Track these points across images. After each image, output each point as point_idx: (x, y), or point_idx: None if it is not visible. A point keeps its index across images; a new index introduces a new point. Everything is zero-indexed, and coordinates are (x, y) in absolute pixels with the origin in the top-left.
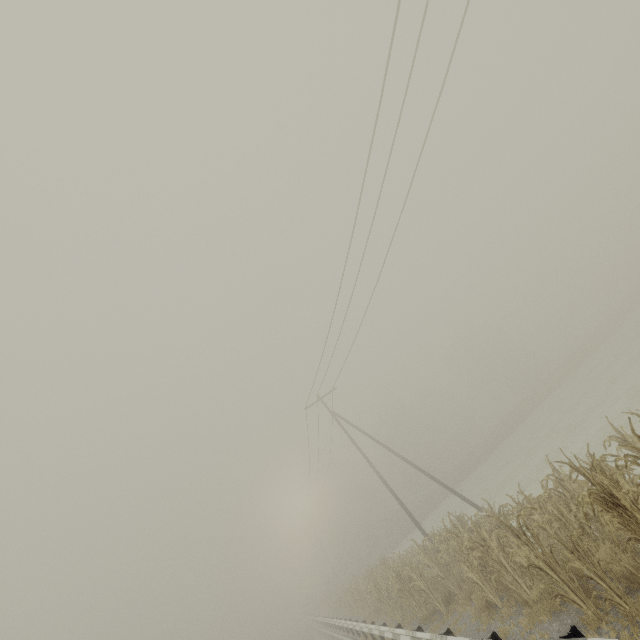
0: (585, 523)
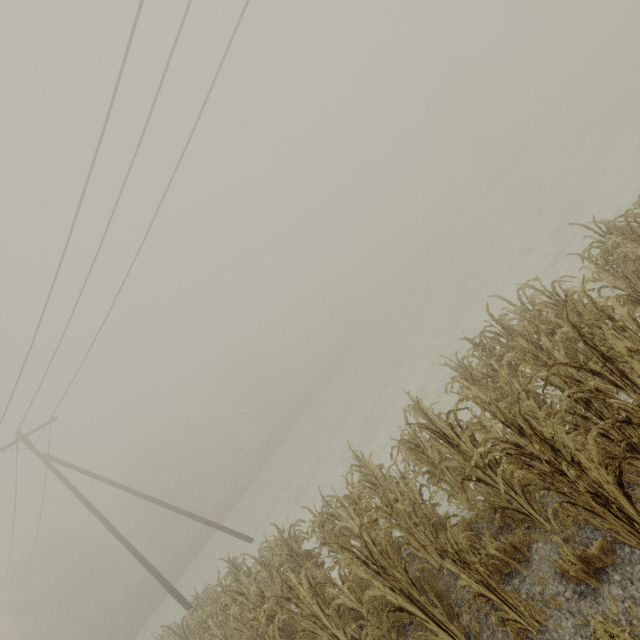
0: (413, 511)
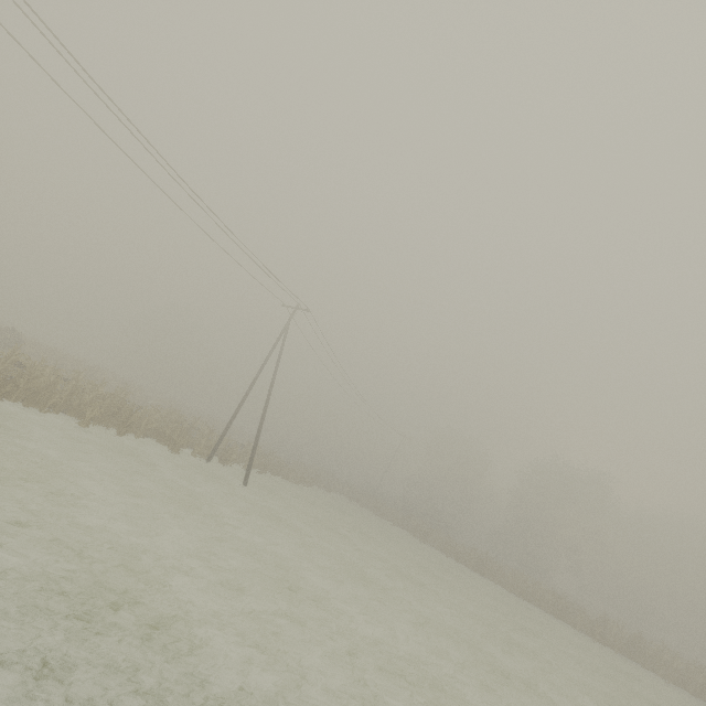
0: None
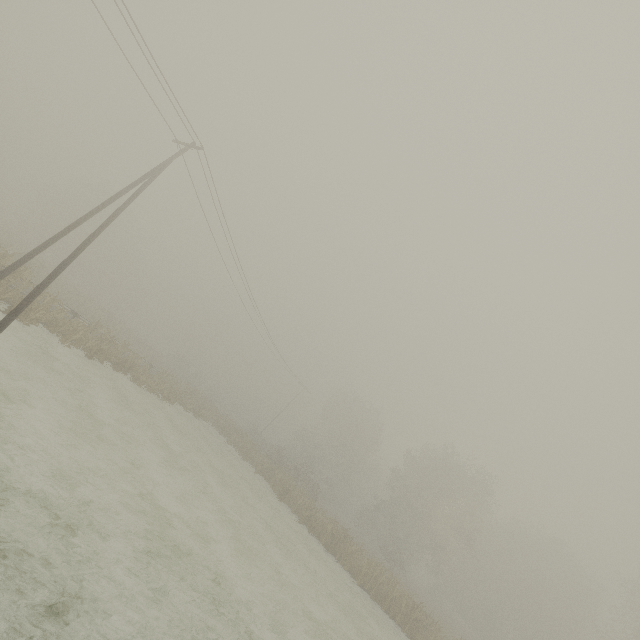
0: None
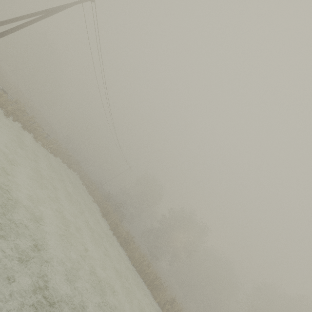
0: None
